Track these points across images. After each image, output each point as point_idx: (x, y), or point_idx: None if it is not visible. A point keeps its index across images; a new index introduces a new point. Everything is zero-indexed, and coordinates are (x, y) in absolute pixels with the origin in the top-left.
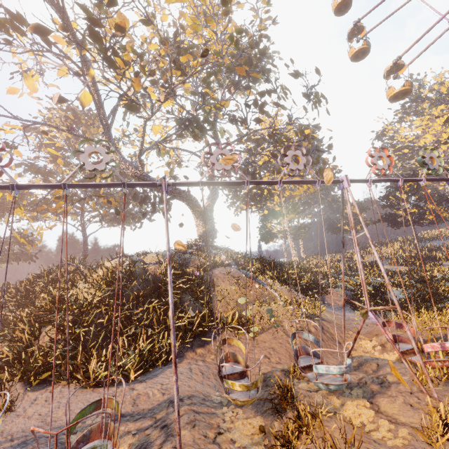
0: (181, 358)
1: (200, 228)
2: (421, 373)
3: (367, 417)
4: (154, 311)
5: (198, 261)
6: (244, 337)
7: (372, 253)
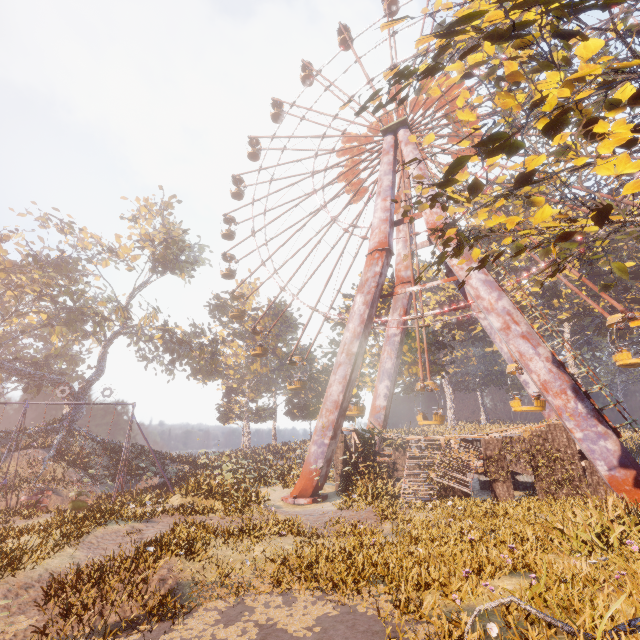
0: None
1: (66, 408)
2: None
3: None
4: None
5: (24, 441)
6: None
7: None
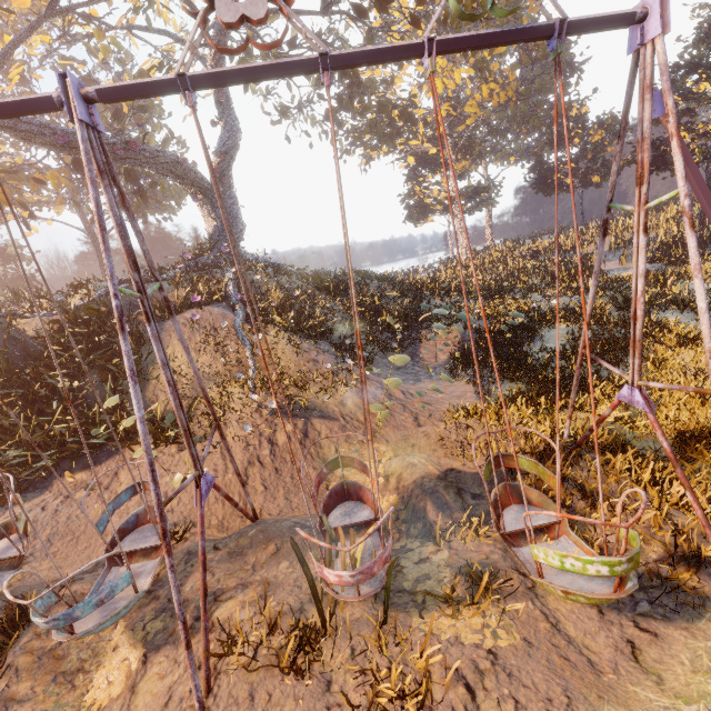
0: (43, 489)
1: (208, 221)
2: (240, 629)
3: (108, 695)
4: (0, 415)
5: (172, 295)
6: (168, 449)
7: (611, 233)
